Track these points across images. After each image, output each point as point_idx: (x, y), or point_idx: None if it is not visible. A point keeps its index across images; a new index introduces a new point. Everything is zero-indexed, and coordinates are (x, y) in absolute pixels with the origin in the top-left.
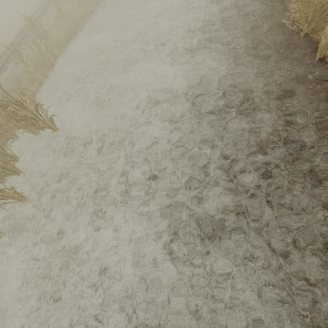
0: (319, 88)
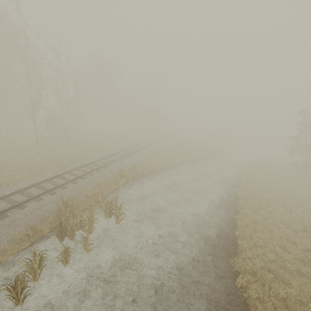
0: (232, 298)
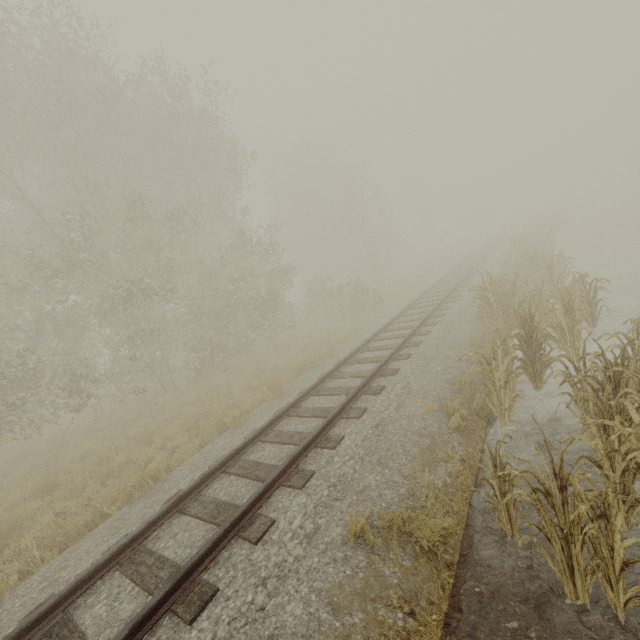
0: None
